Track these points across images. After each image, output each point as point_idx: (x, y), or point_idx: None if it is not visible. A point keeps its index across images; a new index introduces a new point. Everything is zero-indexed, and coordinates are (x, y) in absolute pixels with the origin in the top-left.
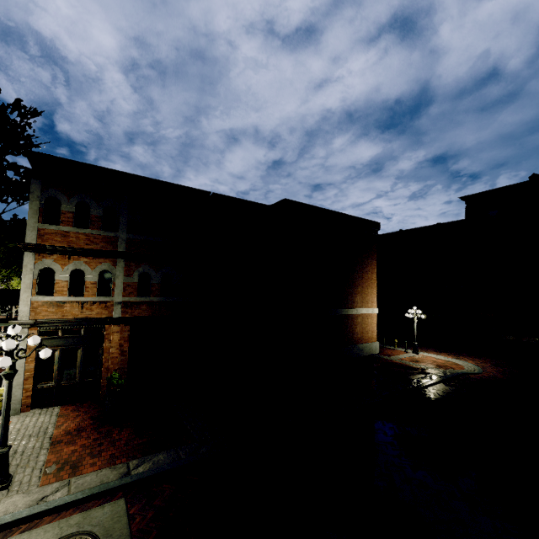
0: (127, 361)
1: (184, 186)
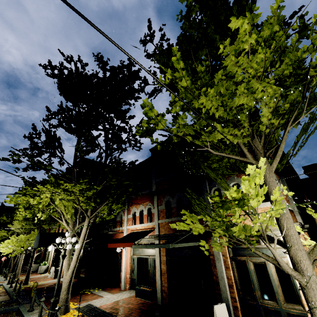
0: None
1: None
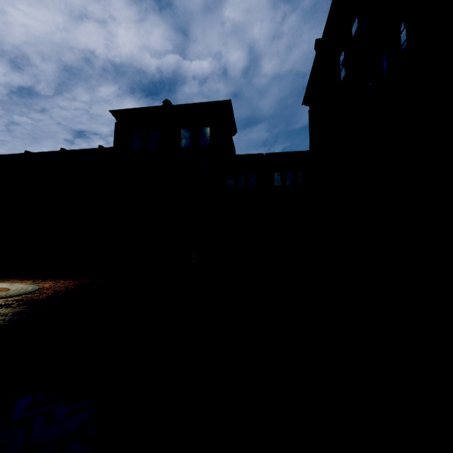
0: None
1: None
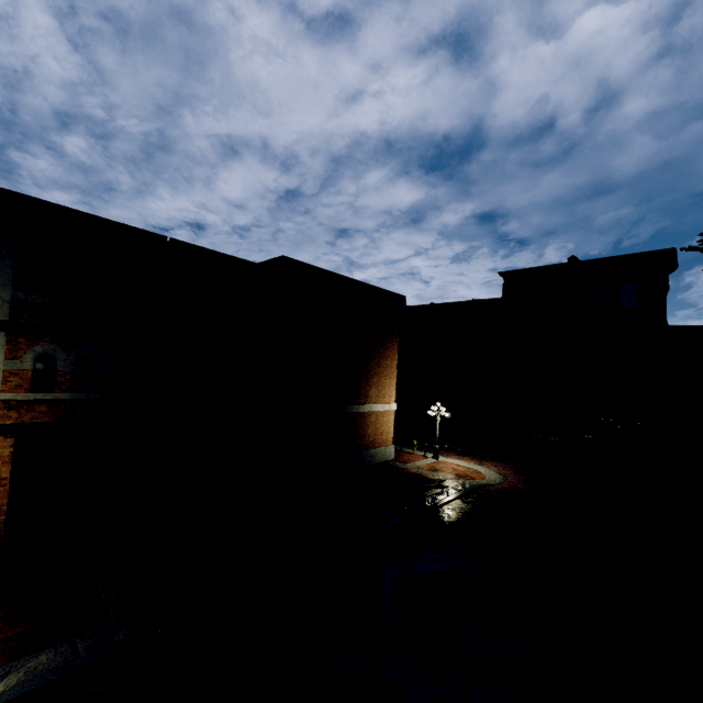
0: (8, 494)
1: (123, 224)
